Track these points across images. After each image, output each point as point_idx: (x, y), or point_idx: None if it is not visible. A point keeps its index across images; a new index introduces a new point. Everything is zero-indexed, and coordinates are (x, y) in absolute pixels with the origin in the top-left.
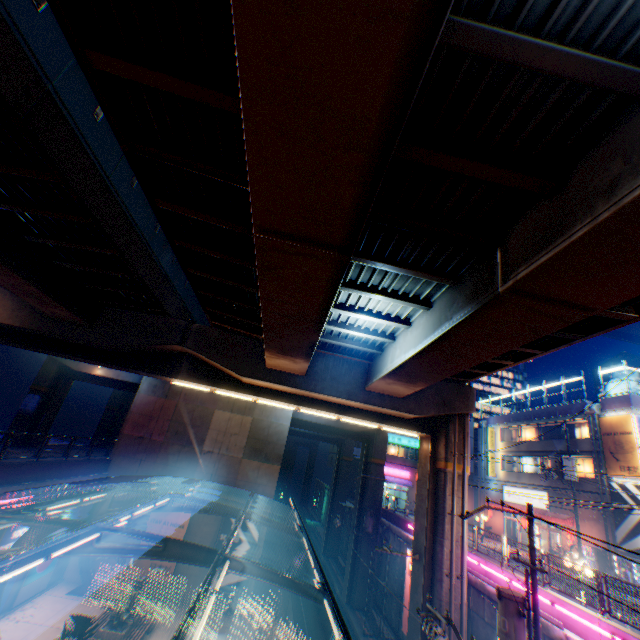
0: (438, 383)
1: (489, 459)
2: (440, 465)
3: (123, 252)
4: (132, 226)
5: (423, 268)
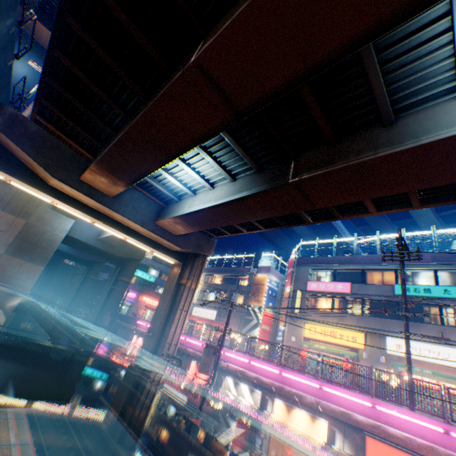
0: (199, 234)
1: None
2: (184, 282)
3: None
4: None
5: (249, 155)
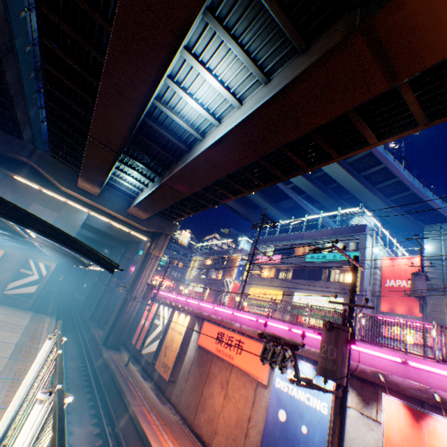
0: (162, 219)
1: (189, 271)
2: (151, 251)
3: (15, 105)
4: (23, 94)
5: (151, 168)
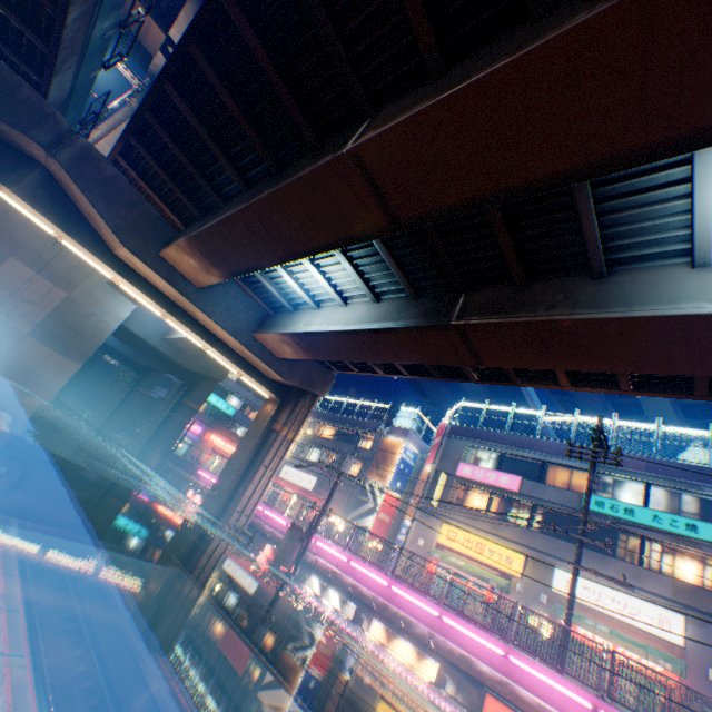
0: (314, 362)
1: None
2: (278, 427)
3: None
4: None
5: (405, 272)
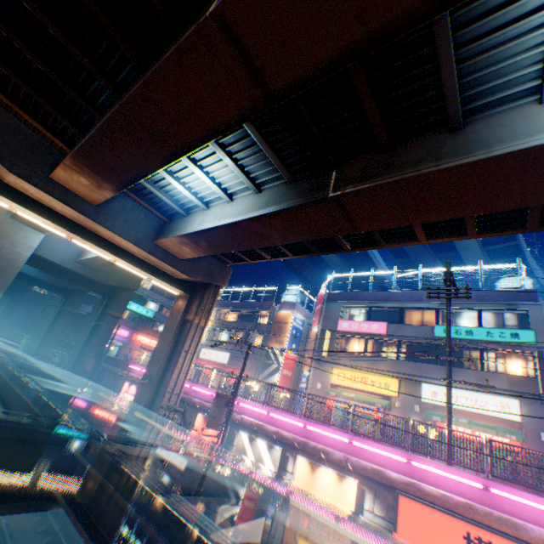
0: (212, 259)
1: None
2: (191, 318)
3: None
4: None
5: (280, 159)
